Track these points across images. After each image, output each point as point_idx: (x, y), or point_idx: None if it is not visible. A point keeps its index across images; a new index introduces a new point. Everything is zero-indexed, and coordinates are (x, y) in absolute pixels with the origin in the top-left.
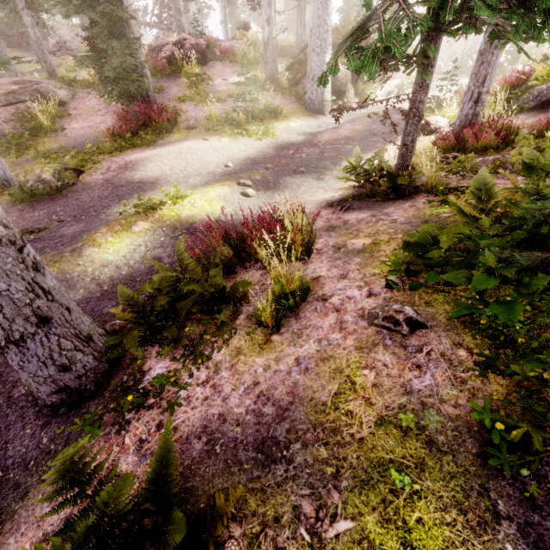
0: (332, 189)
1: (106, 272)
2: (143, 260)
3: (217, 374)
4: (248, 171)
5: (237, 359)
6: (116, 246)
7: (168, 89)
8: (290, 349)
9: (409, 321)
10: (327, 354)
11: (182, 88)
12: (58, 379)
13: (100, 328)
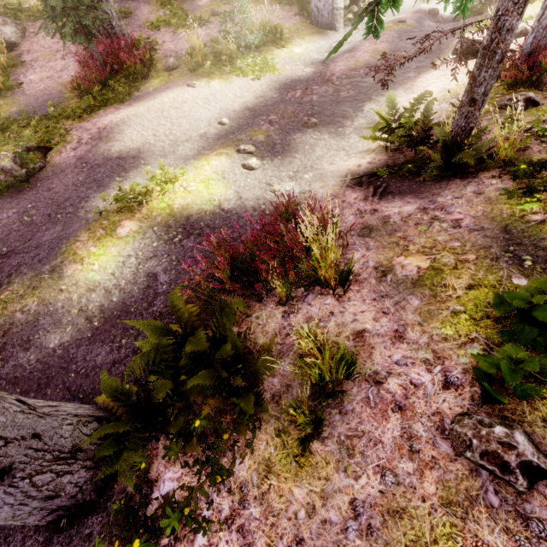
0: (355, 152)
1: (94, 300)
2: (136, 279)
3: (244, 508)
4: (248, 129)
5: (268, 485)
6: (101, 259)
7: (137, 11)
8: (340, 478)
9: (526, 467)
10: (398, 503)
11: (153, 6)
12: (47, 505)
13: (88, 425)
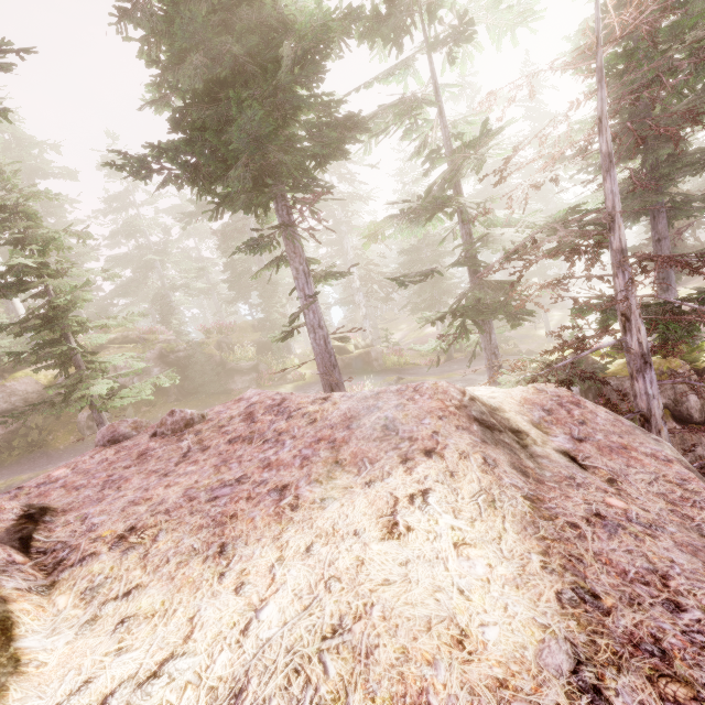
0: None
1: None
2: None
3: None
4: None
5: None
6: None
7: None
8: None
9: None
10: None
11: None
12: None
13: None
